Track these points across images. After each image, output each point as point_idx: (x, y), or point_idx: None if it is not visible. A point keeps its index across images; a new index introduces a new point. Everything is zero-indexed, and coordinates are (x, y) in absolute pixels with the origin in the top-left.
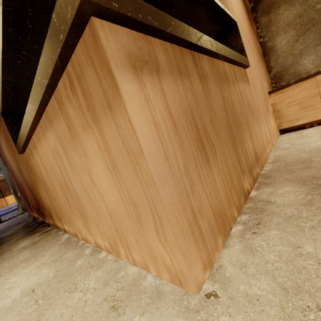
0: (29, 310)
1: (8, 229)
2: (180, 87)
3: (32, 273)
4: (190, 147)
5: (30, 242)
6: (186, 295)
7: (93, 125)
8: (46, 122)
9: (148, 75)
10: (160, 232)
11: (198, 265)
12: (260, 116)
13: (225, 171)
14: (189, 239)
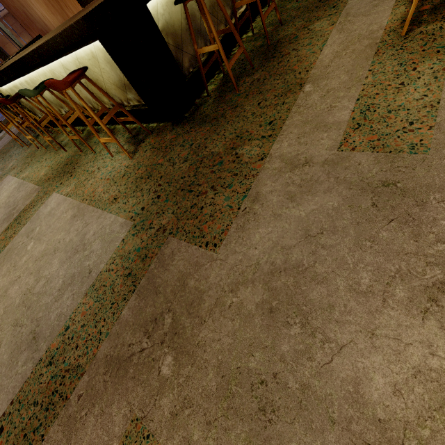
0: None
1: None
2: None
3: None
4: None
5: None
6: None
7: None
8: None
9: None
10: None
11: None
12: None
13: None
14: None
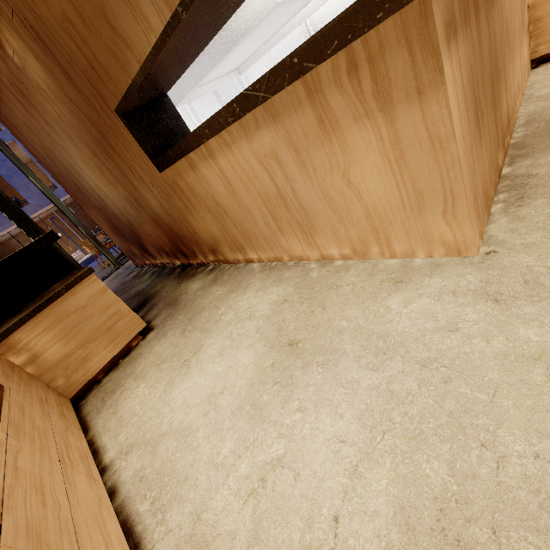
0: (303, 307)
1: (130, 284)
2: (466, 43)
3: (260, 295)
4: (472, 123)
5: (204, 282)
6: (466, 259)
7: (378, 114)
8: (262, 117)
9: (452, 44)
10: (449, 212)
11: (477, 235)
12: (515, 44)
13: (489, 146)
14: (474, 214)
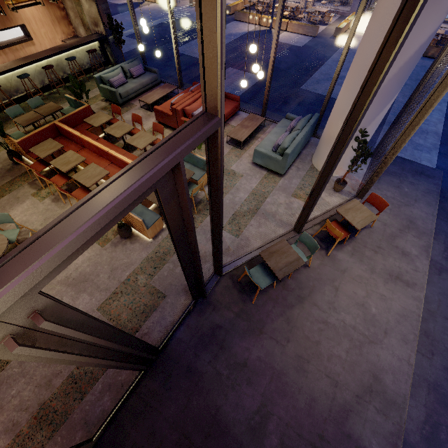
0: None
1: None
2: None
3: None
4: None
5: None
6: None
7: None
8: None
9: None
10: None
11: None
12: None
13: None
14: None
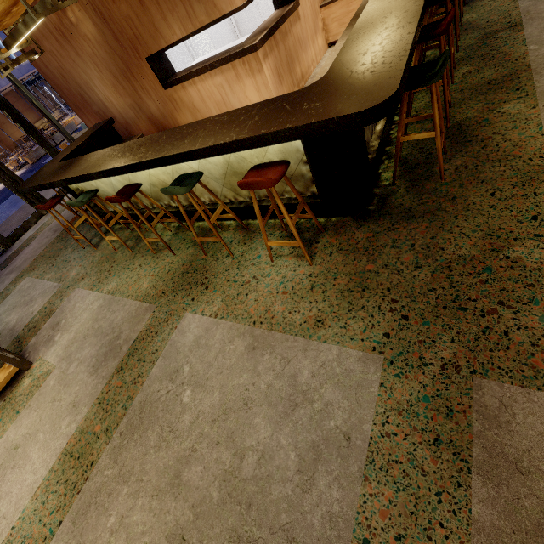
0: None
1: None
2: (272, 57)
3: None
4: (277, 80)
5: None
6: None
7: (251, 76)
8: (218, 72)
9: (266, 60)
10: None
11: None
12: (308, 43)
13: (287, 86)
14: None
